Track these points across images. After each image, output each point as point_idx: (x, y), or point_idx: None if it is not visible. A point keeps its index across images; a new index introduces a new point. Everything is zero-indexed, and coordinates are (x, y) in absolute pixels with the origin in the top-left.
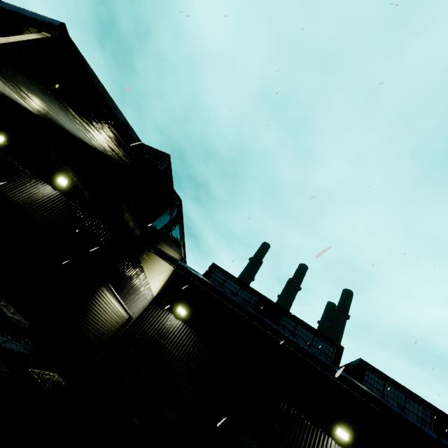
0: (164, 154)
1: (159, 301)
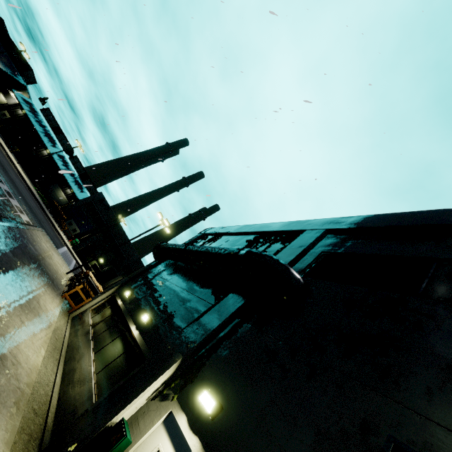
0: (31, 68)
1: (19, 105)
